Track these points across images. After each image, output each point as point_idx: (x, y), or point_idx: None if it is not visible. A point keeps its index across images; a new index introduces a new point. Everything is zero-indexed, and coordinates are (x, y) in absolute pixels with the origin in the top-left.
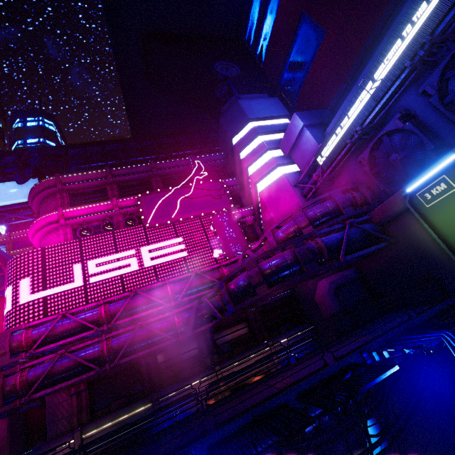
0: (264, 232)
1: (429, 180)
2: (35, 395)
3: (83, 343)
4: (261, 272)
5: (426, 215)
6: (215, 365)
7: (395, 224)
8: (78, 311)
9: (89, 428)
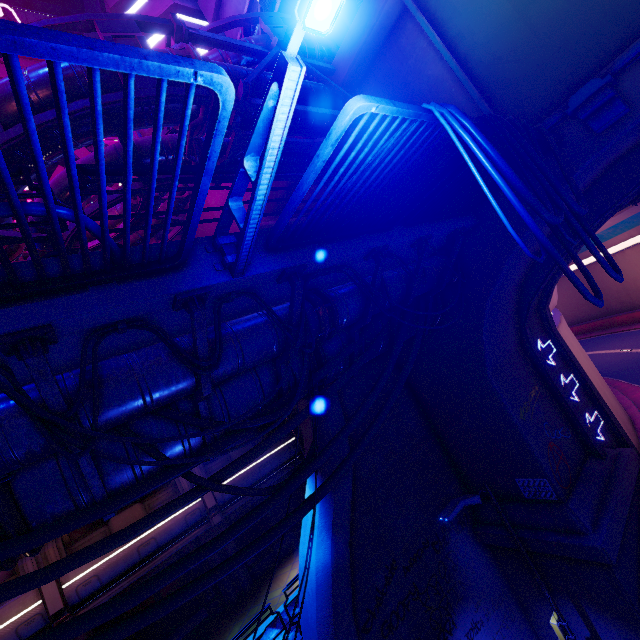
0: None
1: None
2: None
3: None
4: None
5: None
6: None
7: (375, 76)
8: None
9: None
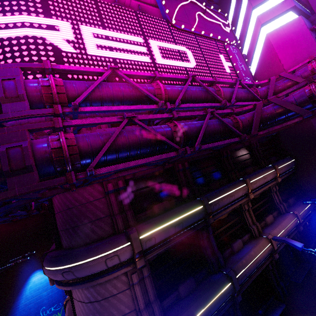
0: (255, 79)
1: None
2: (99, 170)
3: (151, 115)
4: None
5: None
6: (245, 178)
7: None
8: (127, 76)
9: (145, 229)
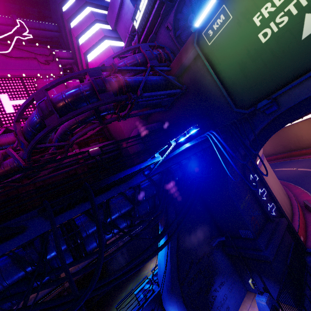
0: None
1: (213, 14)
2: None
3: None
4: (52, 102)
5: (208, 53)
6: None
7: (187, 74)
8: None
9: None
